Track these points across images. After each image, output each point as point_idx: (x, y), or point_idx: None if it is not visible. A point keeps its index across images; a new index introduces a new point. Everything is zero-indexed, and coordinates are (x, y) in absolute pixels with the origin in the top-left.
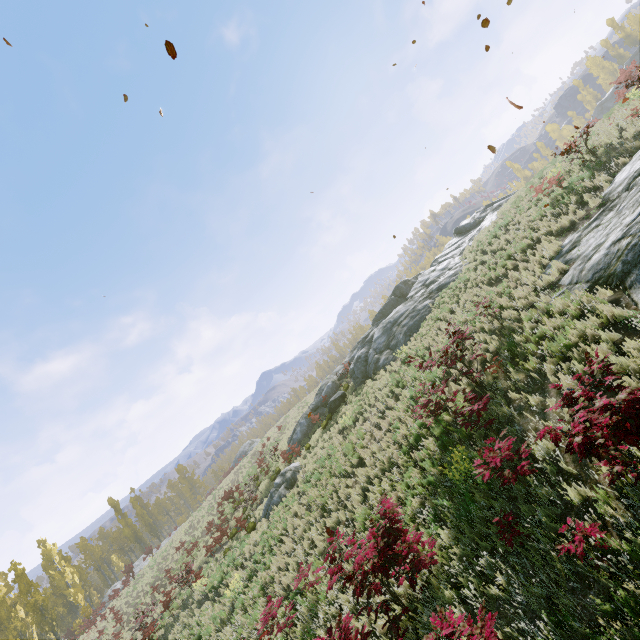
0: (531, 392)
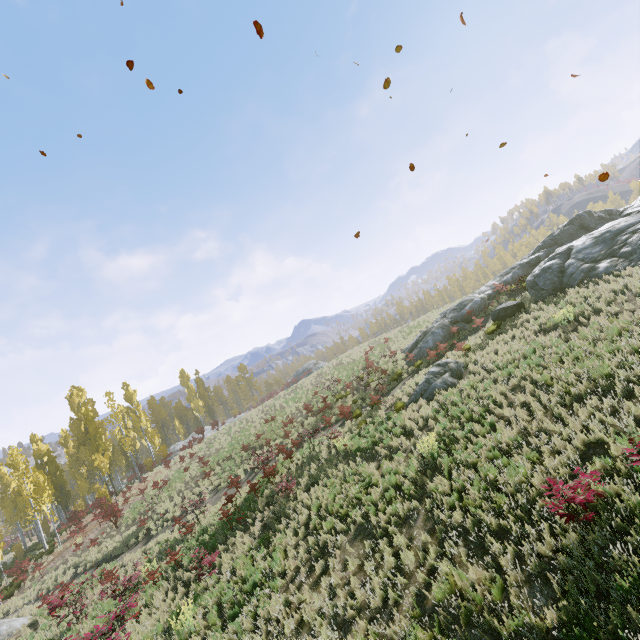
0: None
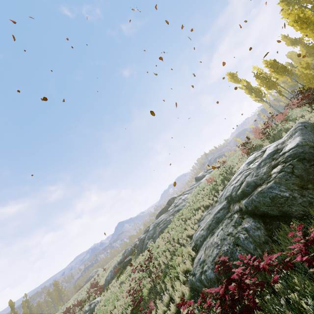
0: (161, 295)
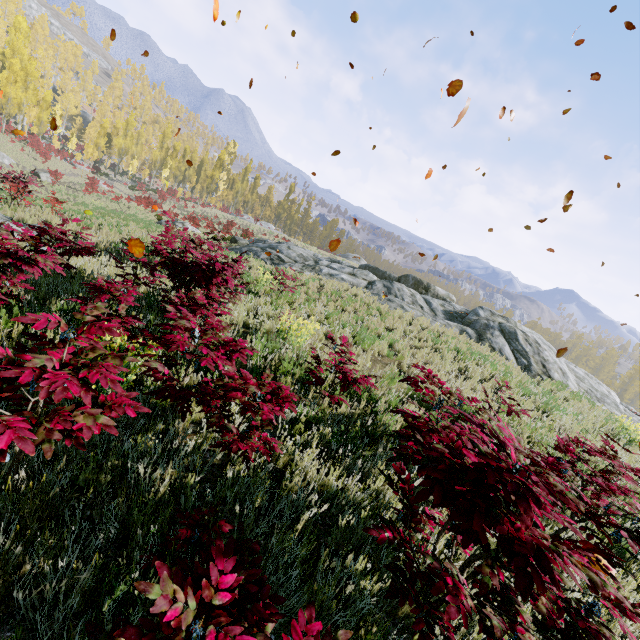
0: None
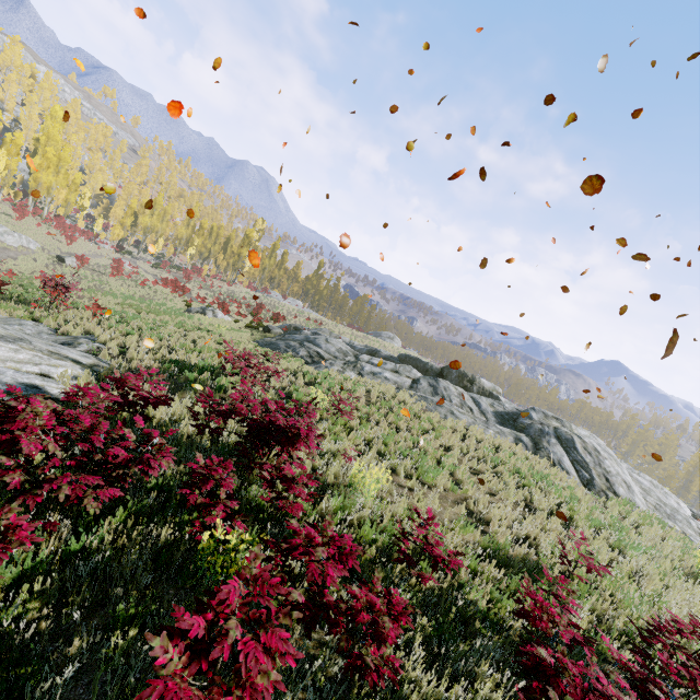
0: None
